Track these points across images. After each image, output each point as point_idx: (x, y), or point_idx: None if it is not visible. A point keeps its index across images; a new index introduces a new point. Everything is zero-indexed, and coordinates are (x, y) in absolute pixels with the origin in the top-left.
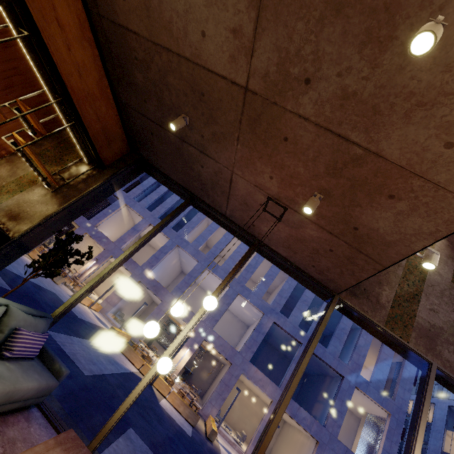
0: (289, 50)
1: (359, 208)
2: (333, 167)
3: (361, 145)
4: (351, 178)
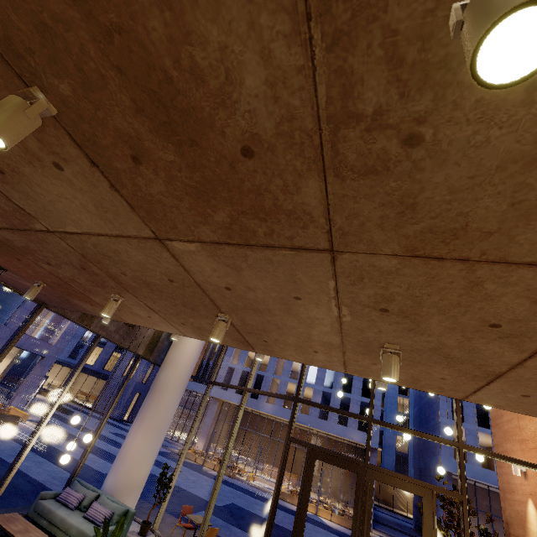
0: (38, 251)
1: (72, 298)
2: (59, 284)
3: (80, 291)
4: (70, 292)
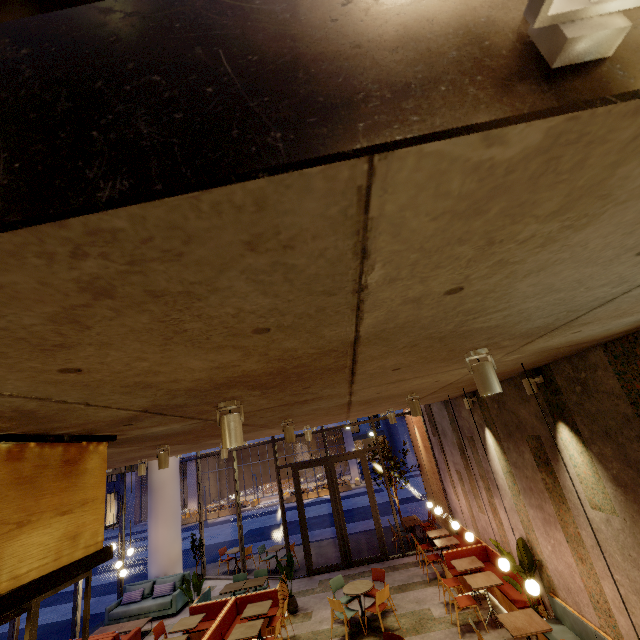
0: None
1: None
2: None
3: None
4: None
